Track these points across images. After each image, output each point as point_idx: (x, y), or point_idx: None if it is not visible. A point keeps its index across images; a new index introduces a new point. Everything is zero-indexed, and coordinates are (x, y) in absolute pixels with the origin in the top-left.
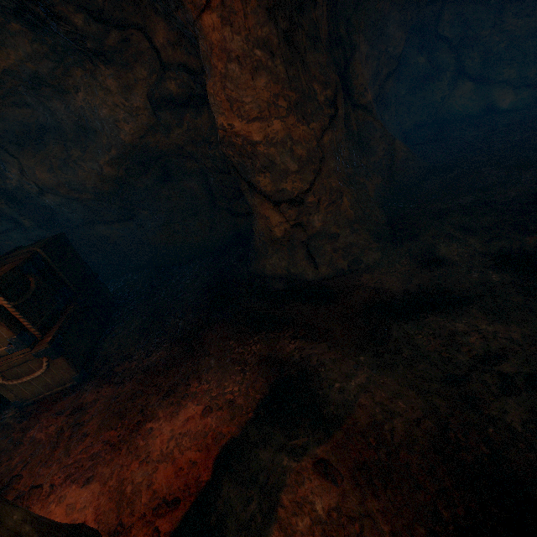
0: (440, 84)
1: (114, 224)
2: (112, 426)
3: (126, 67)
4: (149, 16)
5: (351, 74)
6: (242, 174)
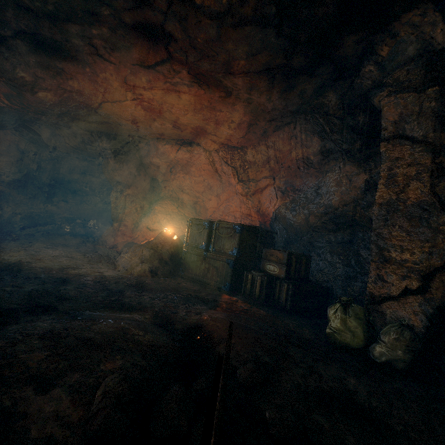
0: None
1: None
2: None
3: None
4: None
5: (56, 195)
6: None
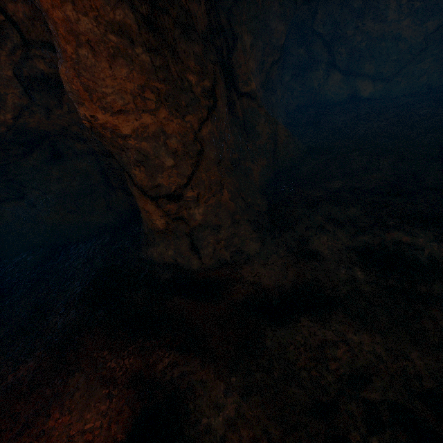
0: (316, 73)
1: (4, 203)
2: None
3: None
4: None
5: (234, 63)
6: (120, 163)
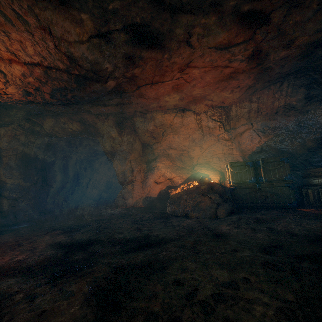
0: (88, 188)
1: None
2: None
3: None
4: None
5: (48, 177)
6: None
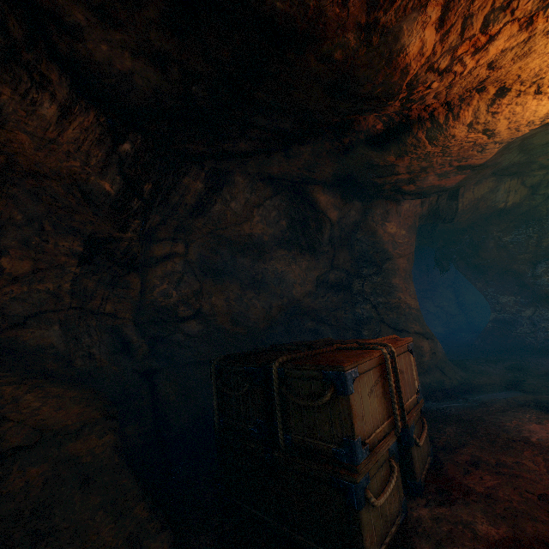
0: None
1: None
2: (517, 453)
3: (317, 260)
4: (342, 248)
5: None
6: (391, 325)
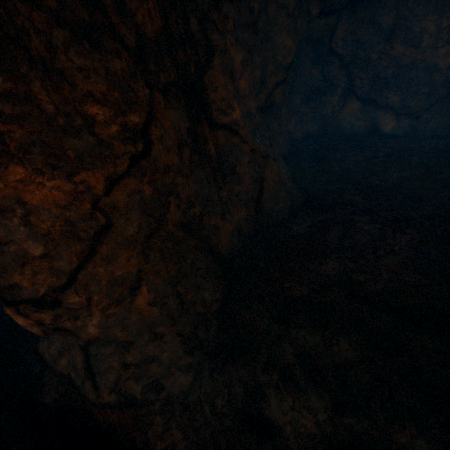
0: (331, 98)
1: None
2: None
3: None
4: None
5: (207, 84)
6: None
